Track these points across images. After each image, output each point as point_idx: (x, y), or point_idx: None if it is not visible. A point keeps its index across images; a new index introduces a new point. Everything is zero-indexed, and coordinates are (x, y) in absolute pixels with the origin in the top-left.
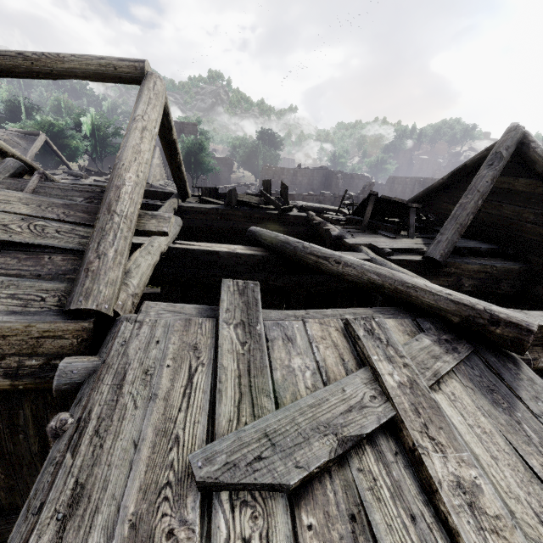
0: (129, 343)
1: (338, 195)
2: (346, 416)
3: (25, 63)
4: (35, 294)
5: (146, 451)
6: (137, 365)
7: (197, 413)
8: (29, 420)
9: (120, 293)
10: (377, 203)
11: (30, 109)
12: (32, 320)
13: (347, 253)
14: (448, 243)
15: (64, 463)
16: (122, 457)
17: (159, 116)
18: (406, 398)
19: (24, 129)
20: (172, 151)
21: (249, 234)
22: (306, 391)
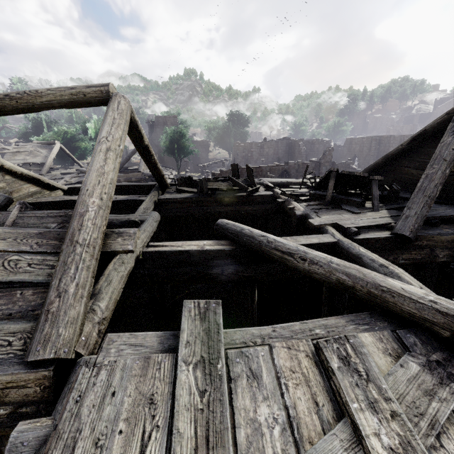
0: (84, 398)
1: (301, 163)
2: None
3: (11, 102)
4: (2, 339)
5: None
6: (88, 432)
7: None
8: None
9: (84, 326)
10: (338, 177)
11: (50, 123)
12: None
13: (313, 236)
14: (417, 217)
15: None
16: None
17: (124, 133)
18: None
19: (45, 140)
20: (146, 154)
21: (216, 227)
22: None
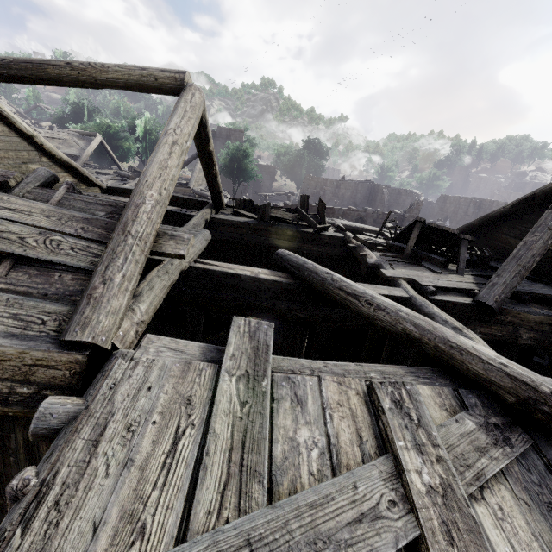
0: (118, 386)
1: (381, 212)
2: (354, 528)
3: (72, 72)
4: (36, 316)
5: (104, 541)
6: (121, 416)
7: (173, 495)
8: (20, 444)
9: (123, 321)
10: (423, 230)
11: (92, 111)
12: (26, 346)
13: (383, 287)
14: (506, 287)
15: (10, 543)
16: (76, 545)
17: (194, 129)
18: (436, 512)
19: (84, 130)
20: (208, 162)
21: (275, 257)
22: (309, 479)
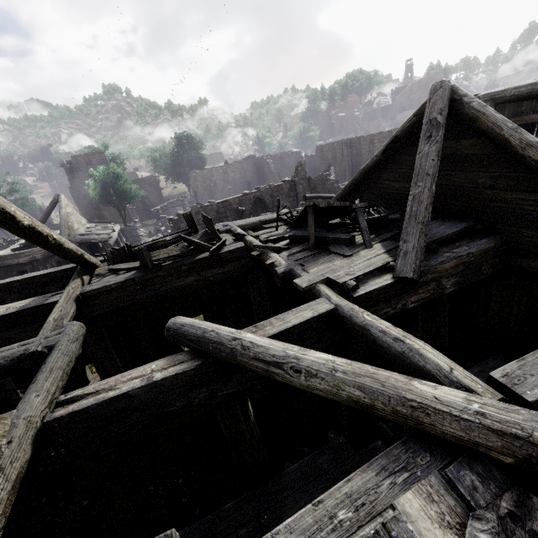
0: None
1: (273, 186)
2: None
3: None
4: None
5: None
6: None
7: None
8: None
9: None
10: (317, 211)
11: None
12: None
13: (304, 307)
14: (416, 252)
15: None
16: None
17: None
18: None
19: None
20: (35, 237)
21: (168, 334)
22: None
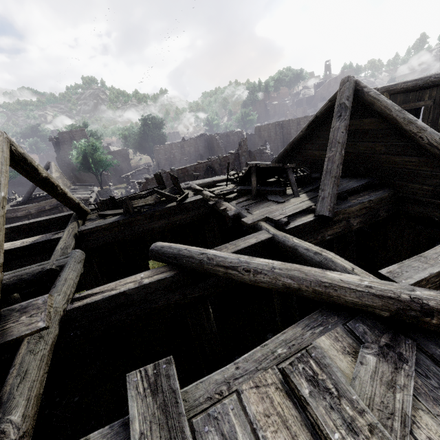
0: None
1: (222, 157)
2: None
3: None
4: None
5: None
6: None
7: None
8: None
9: None
10: (258, 171)
11: None
12: None
13: (250, 236)
14: (331, 197)
15: None
16: None
17: (4, 175)
18: None
19: None
20: (49, 187)
21: (151, 254)
22: None
